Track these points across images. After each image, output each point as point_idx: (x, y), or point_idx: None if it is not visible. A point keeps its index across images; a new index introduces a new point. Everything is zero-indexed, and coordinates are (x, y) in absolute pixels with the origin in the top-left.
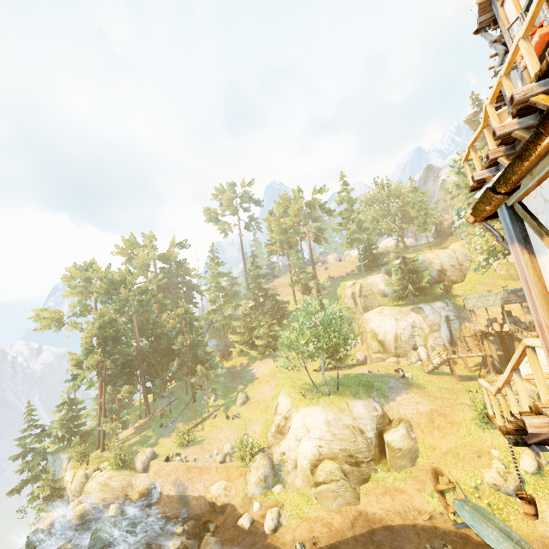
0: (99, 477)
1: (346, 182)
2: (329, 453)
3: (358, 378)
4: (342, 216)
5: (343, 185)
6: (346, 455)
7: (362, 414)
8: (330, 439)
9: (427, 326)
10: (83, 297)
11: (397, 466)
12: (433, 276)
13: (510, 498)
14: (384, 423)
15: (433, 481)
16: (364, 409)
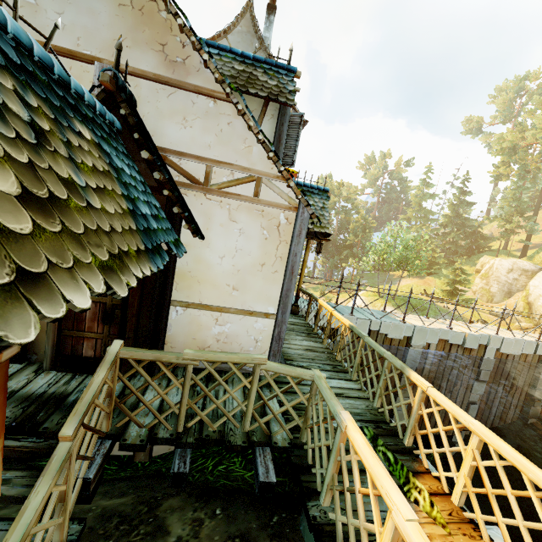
0: None
1: None
2: None
3: (421, 303)
4: None
5: None
6: None
7: None
8: None
9: None
10: None
11: None
12: None
13: None
14: None
15: None
16: None
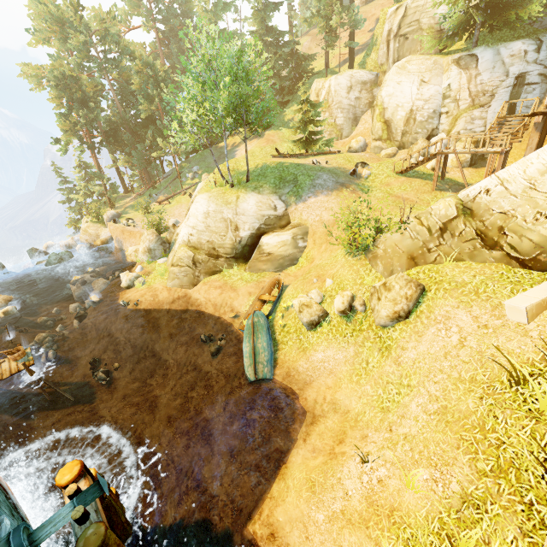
0: (82, 225)
1: None
2: (197, 242)
3: (286, 169)
4: None
5: None
6: (209, 248)
7: (248, 211)
8: (202, 230)
9: (469, 96)
10: (58, 48)
11: (255, 268)
12: None
13: (303, 328)
14: (276, 225)
15: (266, 290)
16: (255, 206)
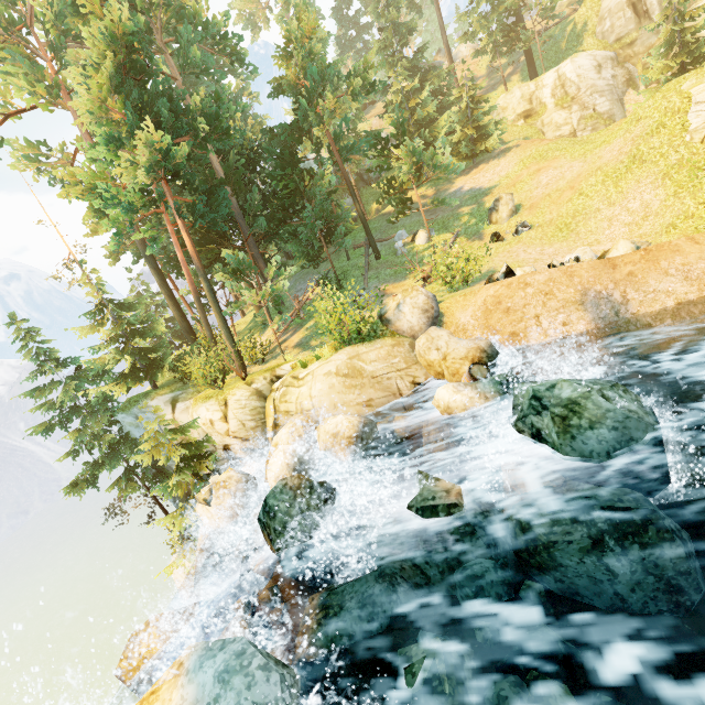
0: (320, 368)
1: None
2: None
3: None
4: None
5: None
6: None
7: None
8: None
9: None
10: (14, 63)
11: None
12: None
13: None
14: None
15: None
16: None
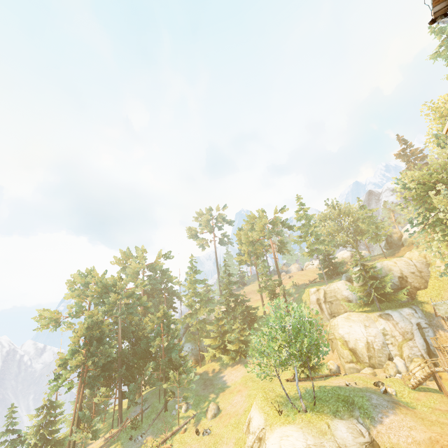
0: None
1: (302, 203)
2: None
3: (336, 392)
4: (301, 230)
5: (300, 205)
6: None
7: (347, 440)
8: None
9: (399, 334)
10: (80, 299)
11: None
12: (395, 283)
13: None
14: None
15: None
16: (349, 433)
